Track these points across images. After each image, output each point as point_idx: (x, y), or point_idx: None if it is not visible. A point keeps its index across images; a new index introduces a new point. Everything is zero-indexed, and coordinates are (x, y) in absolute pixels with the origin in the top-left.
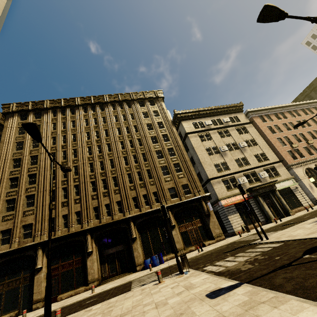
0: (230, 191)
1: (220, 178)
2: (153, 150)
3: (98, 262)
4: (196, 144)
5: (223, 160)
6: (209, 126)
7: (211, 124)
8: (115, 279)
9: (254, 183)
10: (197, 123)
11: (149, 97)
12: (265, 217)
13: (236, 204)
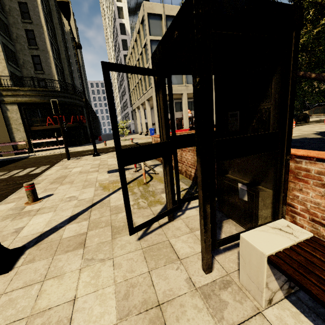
0: None
1: None
2: None
3: None
4: None
5: None
6: None
7: None
8: None
9: None
10: None
11: None
12: None
13: None
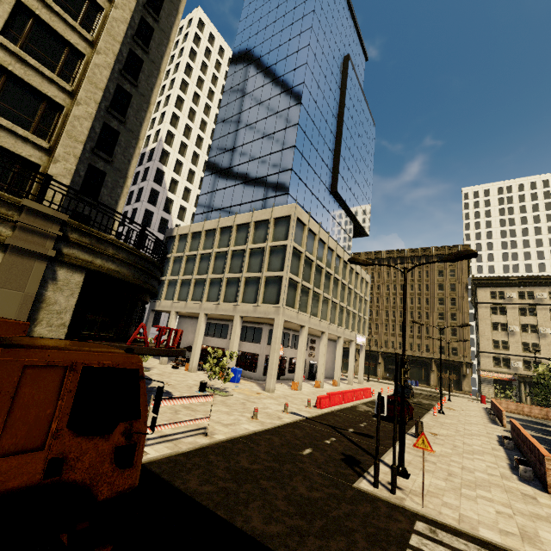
0: (496, 367)
1: (492, 354)
2: (436, 311)
3: (383, 369)
4: (482, 316)
5: (506, 339)
6: (510, 299)
7: (514, 297)
8: (390, 381)
9: (532, 371)
10: (496, 293)
11: (450, 252)
12: (519, 399)
13: (496, 379)
